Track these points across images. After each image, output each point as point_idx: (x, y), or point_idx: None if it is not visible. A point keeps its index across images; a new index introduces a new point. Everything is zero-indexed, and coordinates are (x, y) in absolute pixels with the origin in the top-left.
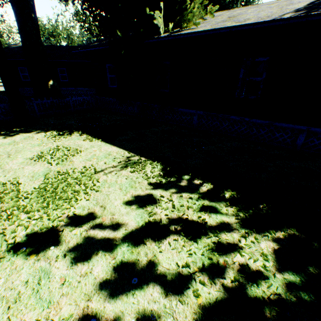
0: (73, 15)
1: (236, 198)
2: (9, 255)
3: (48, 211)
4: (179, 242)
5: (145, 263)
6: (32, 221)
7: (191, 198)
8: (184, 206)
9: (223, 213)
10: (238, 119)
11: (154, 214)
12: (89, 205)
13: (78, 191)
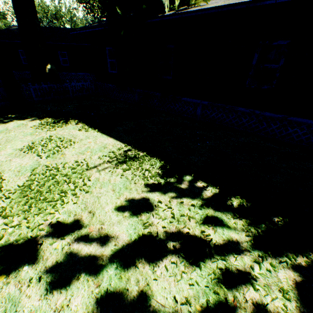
0: None
1: (246, 207)
2: None
3: (29, 216)
4: (178, 266)
5: (135, 294)
6: (9, 229)
7: (194, 205)
8: (185, 215)
9: (231, 227)
10: (248, 111)
11: (149, 225)
12: (76, 210)
13: (65, 191)
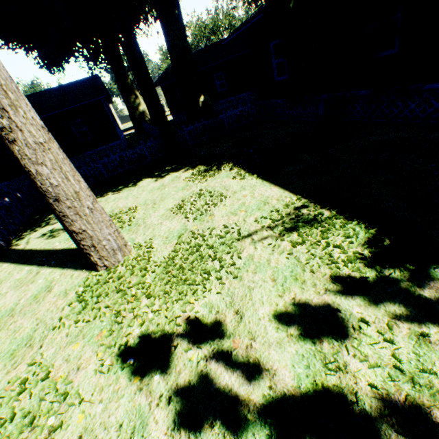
0: None
1: None
2: (118, 363)
3: (168, 301)
4: None
5: None
6: (149, 314)
7: None
8: (433, 372)
9: None
10: None
11: (338, 368)
12: (218, 303)
13: (208, 273)
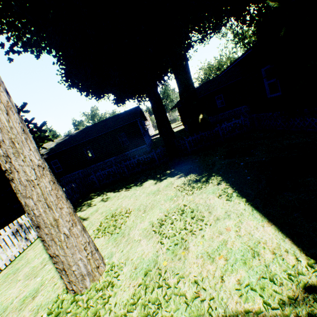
0: (232, 40)
1: None
2: None
3: None
4: None
5: None
6: None
7: None
8: None
9: None
10: None
11: None
12: None
13: None
